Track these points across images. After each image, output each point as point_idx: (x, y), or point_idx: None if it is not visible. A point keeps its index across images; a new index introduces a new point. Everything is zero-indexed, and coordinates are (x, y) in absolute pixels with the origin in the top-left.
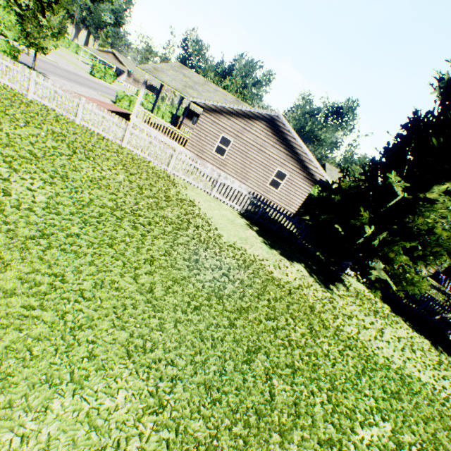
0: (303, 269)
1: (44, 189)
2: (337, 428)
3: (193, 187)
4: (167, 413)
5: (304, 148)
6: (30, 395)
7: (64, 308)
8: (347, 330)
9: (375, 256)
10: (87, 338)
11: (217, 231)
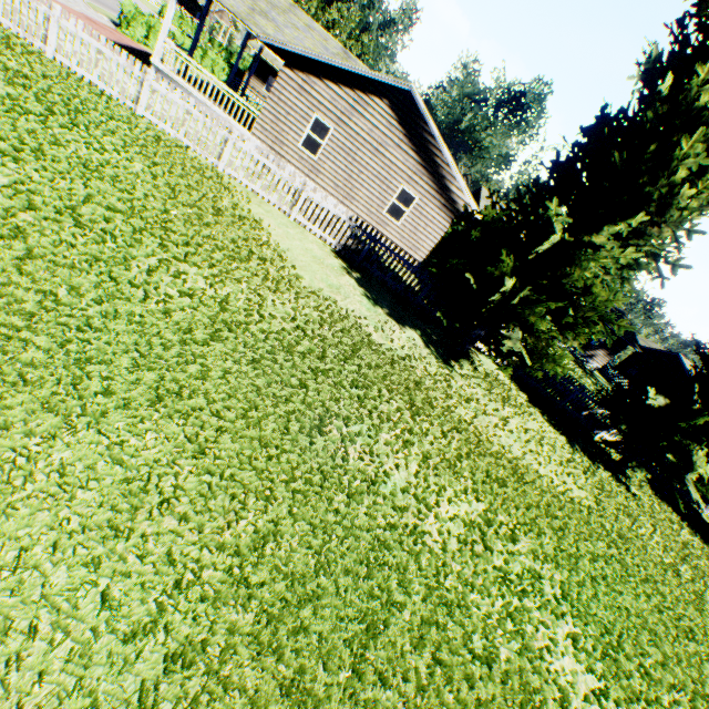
0: (417, 338)
1: (6, 168)
2: (419, 499)
3: (261, 201)
4: (210, 460)
5: (446, 155)
6: (31, 421)
7: (63, 335)
8: (460, 413)
9: (512, 322)
10: (101, 373)
11: (295, 271)
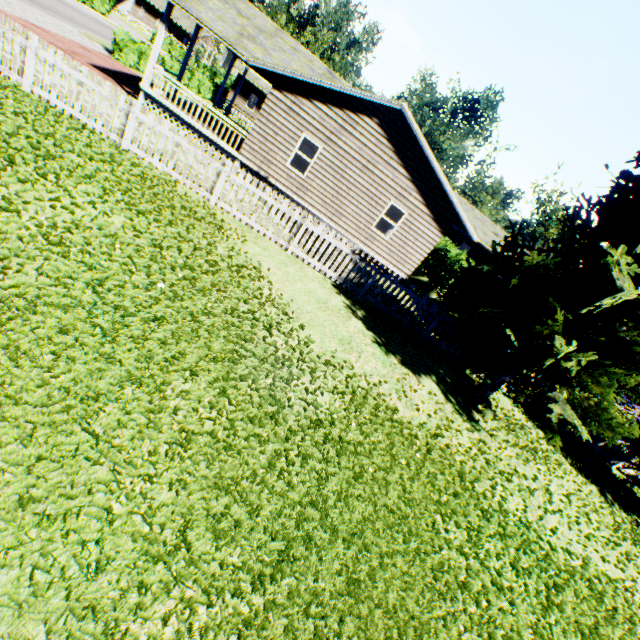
0: (435, 388)
1: None
2: None
3: (256, 236)
4: None
5: (437, 171)
6: None
7: None
8: (510, 506)
9: (562, 385)
10: None
11: (303, 331)
